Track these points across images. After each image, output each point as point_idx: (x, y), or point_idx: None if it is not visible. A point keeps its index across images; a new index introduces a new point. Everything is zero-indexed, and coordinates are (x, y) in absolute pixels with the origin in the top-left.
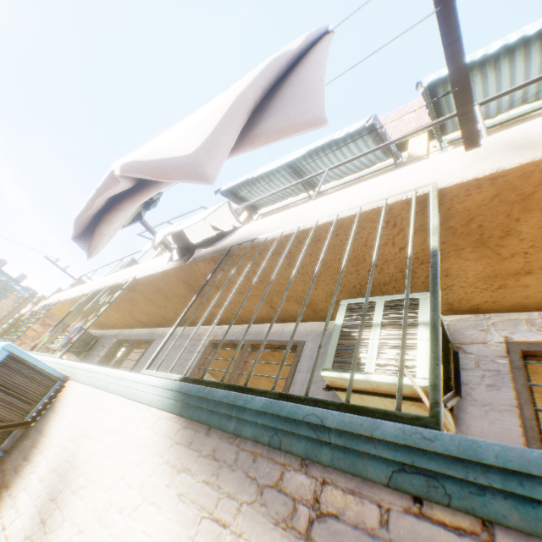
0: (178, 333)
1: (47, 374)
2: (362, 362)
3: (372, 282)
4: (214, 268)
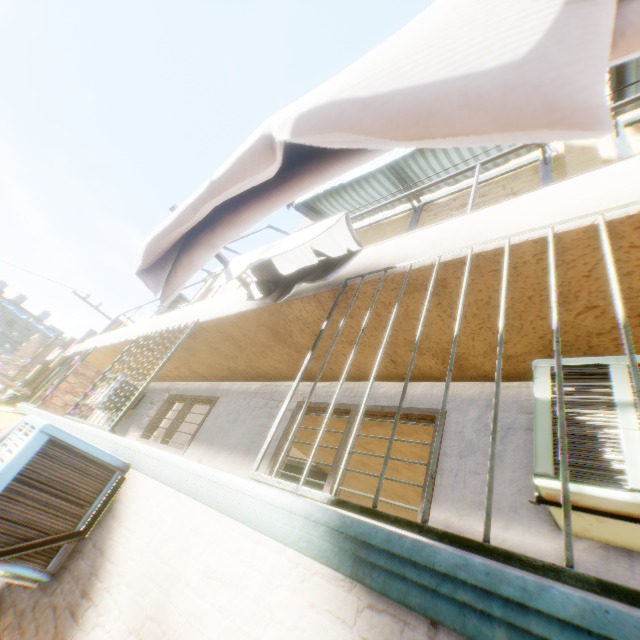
0: (250, 390)
1: (100, 463)
2: (615, 469)
3: (575, 331)
4: (330, 312)
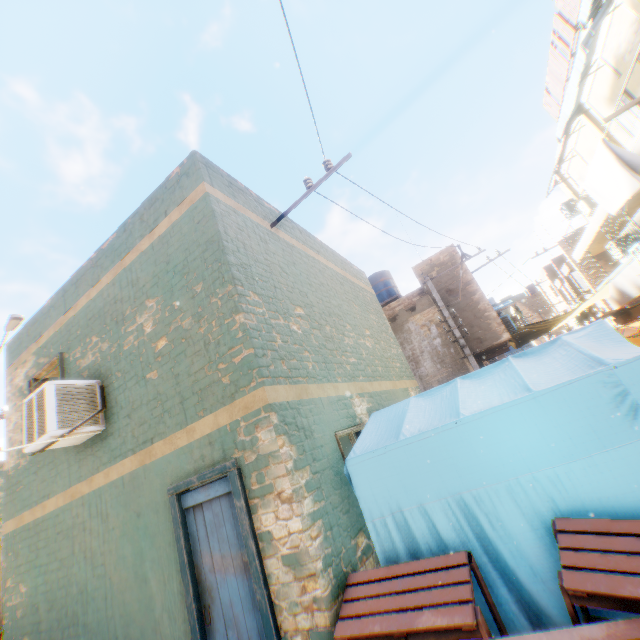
0: None
1: None
2: None
3: None
4: None
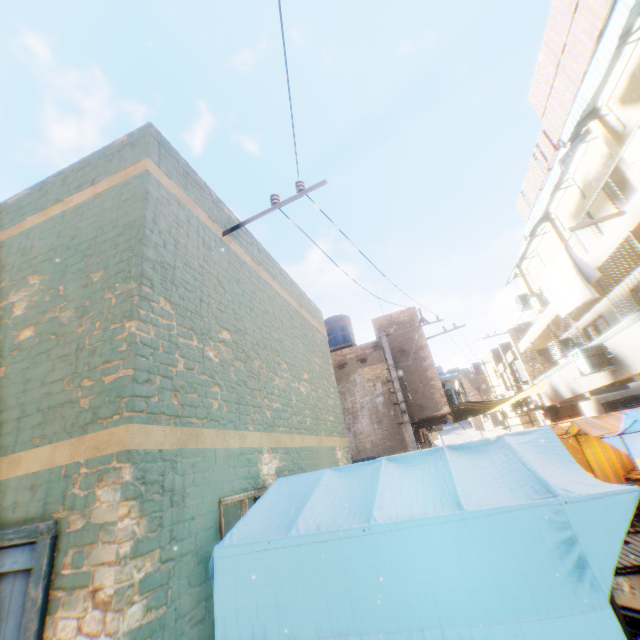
0: (606, 301)
1: (594, 347)
2: None
3: None
4: (597, 284)
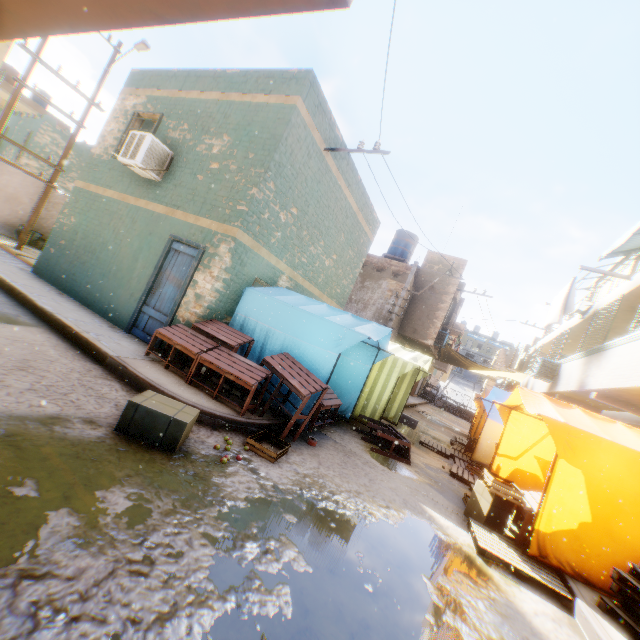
0: None
1: (553, 363)
2: None
3: None
4: (588, 322)
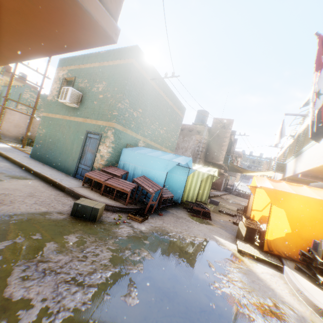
0: None
1: (282, 163)
2: None
3: None
4: (295, 140)
